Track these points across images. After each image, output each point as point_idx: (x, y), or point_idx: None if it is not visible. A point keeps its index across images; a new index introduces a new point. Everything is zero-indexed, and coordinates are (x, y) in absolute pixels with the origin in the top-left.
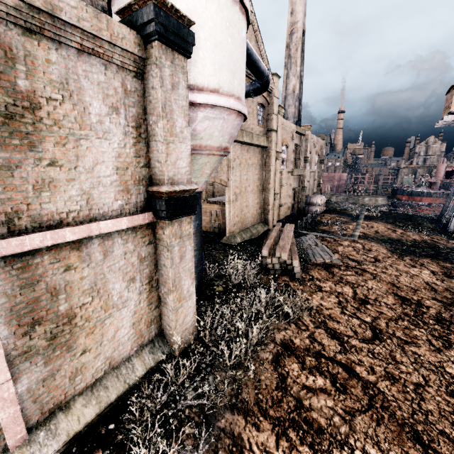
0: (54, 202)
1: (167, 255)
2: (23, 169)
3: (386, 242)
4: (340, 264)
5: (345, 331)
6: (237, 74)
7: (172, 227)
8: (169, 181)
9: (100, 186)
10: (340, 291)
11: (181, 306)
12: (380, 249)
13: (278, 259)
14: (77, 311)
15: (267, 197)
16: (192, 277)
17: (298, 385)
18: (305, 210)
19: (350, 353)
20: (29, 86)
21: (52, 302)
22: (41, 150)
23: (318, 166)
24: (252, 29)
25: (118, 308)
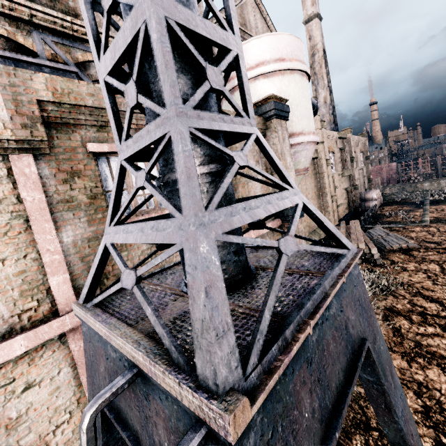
0: None
1: None
2: None
3: None
4: (418, 248)
5: (442, 296)
6: (310, 118)
7: None
8: None
9: None
10: (425, 268)
11: None
12: None
13: None
14: None
15: (325, 200)
16: None
17: (412, 333)
18: (361, 207)
19: None
20: None
21: None
22: (238, 191)
23: (365, 162)
24: None
25: None
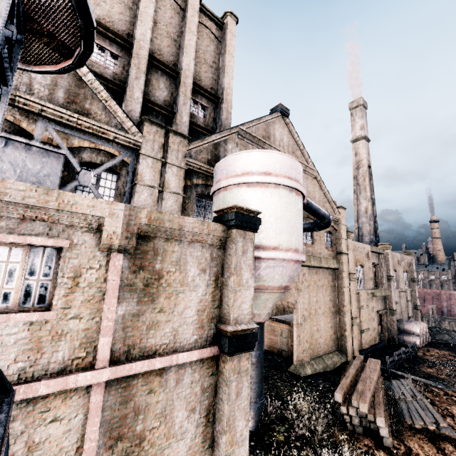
0: (155, 337)
1: (225, 389)
2: (145, 316)
3: None
4: None
5: None
6: (294, 233)
7: (232, 362)
8: (234, 321)
9: (184, 325)
10: None
11: (233, 452)
12: None
13: (356, 409)
14: (147, 434)
15: (343, 321)
16: (246, 418)
17: None
18: (399, 339)
19: None
20: (160, 267)
21: (134, 421)
22: (157, 302)
23: (410, 284)
24: (315, 180)
25: (176, 438)
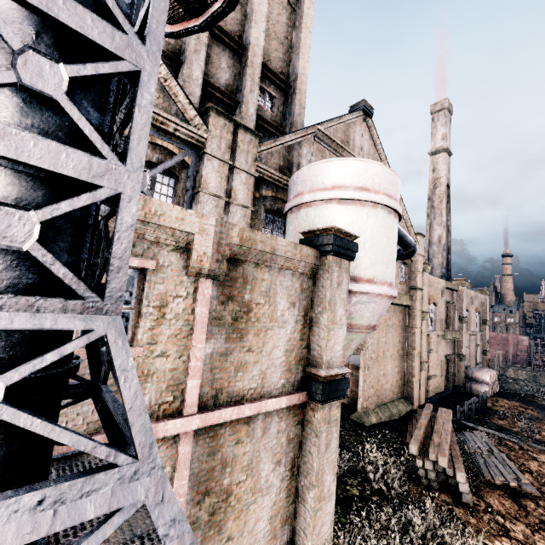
0: (243, 380)
1: (315, 440)
2: (233, 355)
3: None
4: (537, 495)
5: None
6: (390, 264)
7: (323, 410)
8: (326, 364)
9: (272, 367)
10: None
11: (320, 508)
12: None
13: (433, 463)
14: (234, 488)
15: (411, 366)
16: (334, 472)
17: None
18: (465, 387)
19: None
20: (249, 298)
21: (221, 474)
22: (245, 340)
23: (481, 327)
24: None
25: (262, 493)
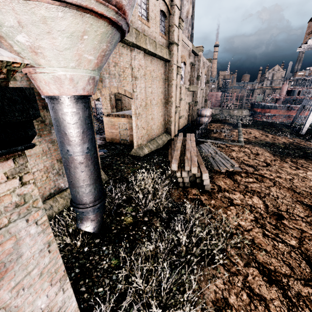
0: None
1: None
2: None
3: (265, 146)
4: (240, 171)
5: (279, 267)
6: None
7: None
8: None
9: None
10: (251, 203)
11: None
12: (264, 152)
13: (187, 172)
14: None
15: (170, 110)
16: (58, 277)
17: None
18: (197, 120)
19: (302, 311)
20: None
21: None
22: None
23: (205, 85)
24: None
25: None
